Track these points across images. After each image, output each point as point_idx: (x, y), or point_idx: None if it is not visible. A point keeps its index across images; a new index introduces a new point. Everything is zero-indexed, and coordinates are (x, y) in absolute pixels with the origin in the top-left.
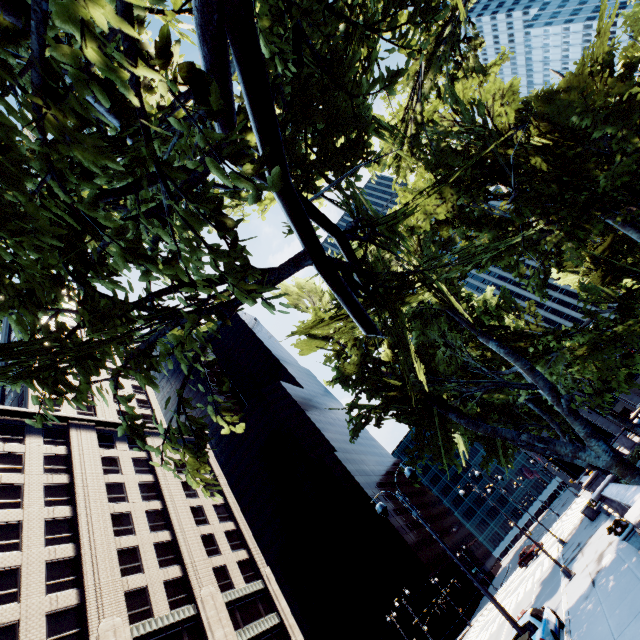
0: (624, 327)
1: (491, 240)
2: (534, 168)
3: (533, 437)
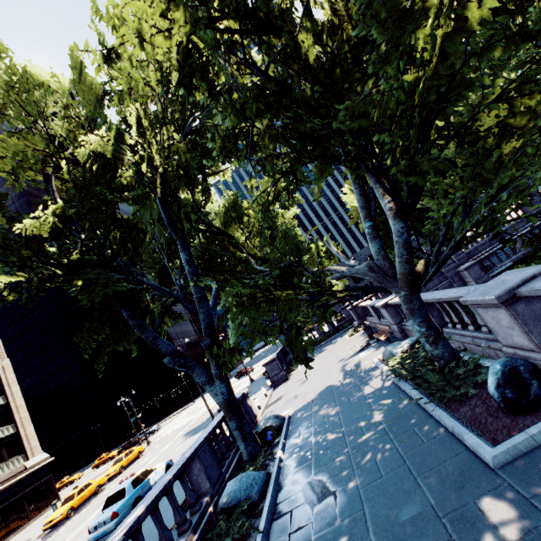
0: (287, 293)
1: (228, 130)
2: (299, 48)
3: (175, 362)
